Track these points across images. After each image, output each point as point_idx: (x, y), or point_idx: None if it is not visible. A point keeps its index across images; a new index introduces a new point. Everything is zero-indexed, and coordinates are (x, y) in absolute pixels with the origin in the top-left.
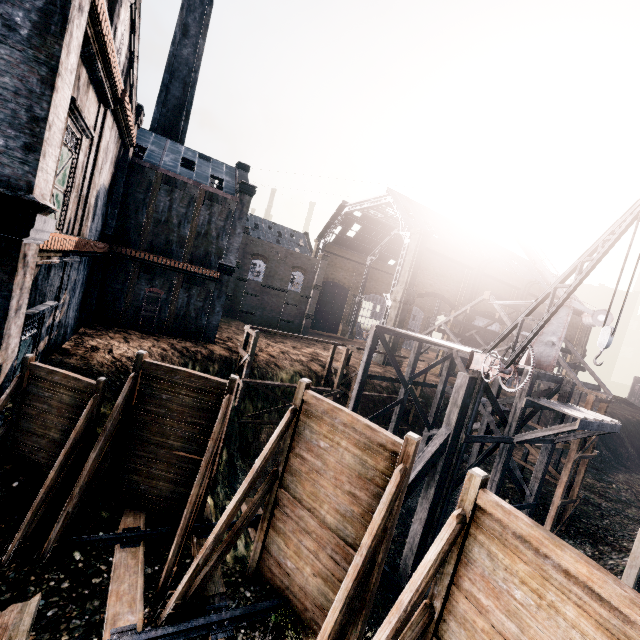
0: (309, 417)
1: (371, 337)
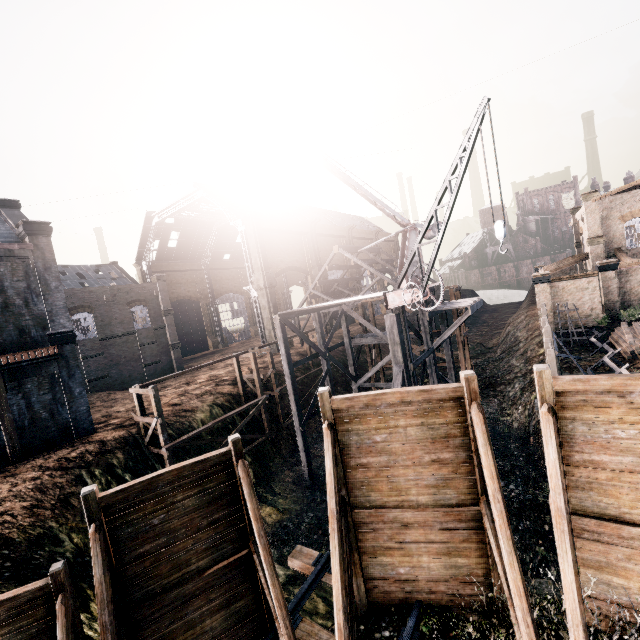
0: (349, 422)
1: (279, 328)
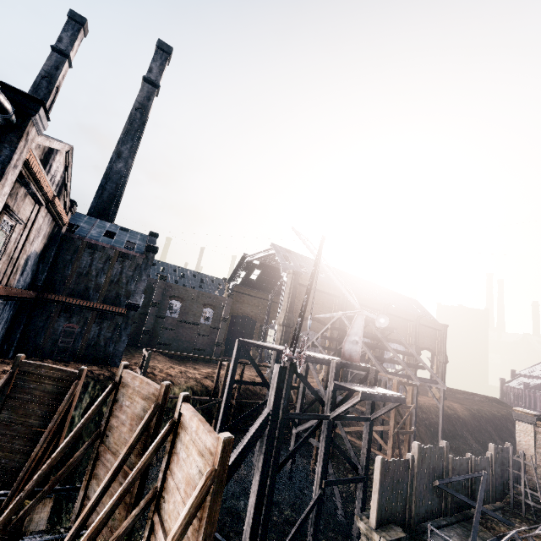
0: (123, 387)
1: (235, 349)
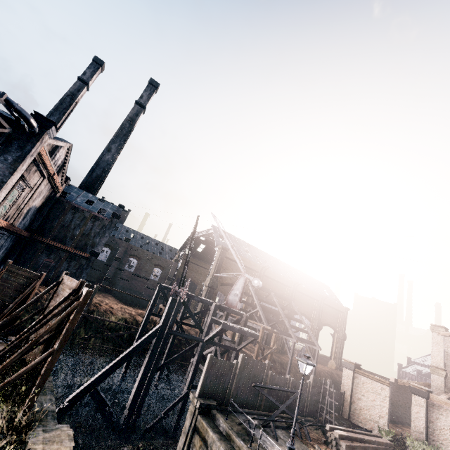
0: (62, 284)
1: (157, 290)
